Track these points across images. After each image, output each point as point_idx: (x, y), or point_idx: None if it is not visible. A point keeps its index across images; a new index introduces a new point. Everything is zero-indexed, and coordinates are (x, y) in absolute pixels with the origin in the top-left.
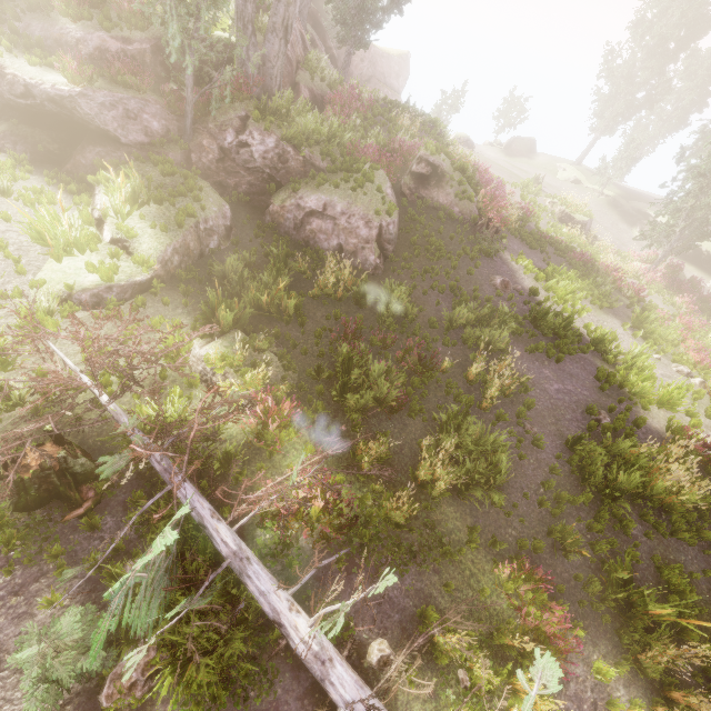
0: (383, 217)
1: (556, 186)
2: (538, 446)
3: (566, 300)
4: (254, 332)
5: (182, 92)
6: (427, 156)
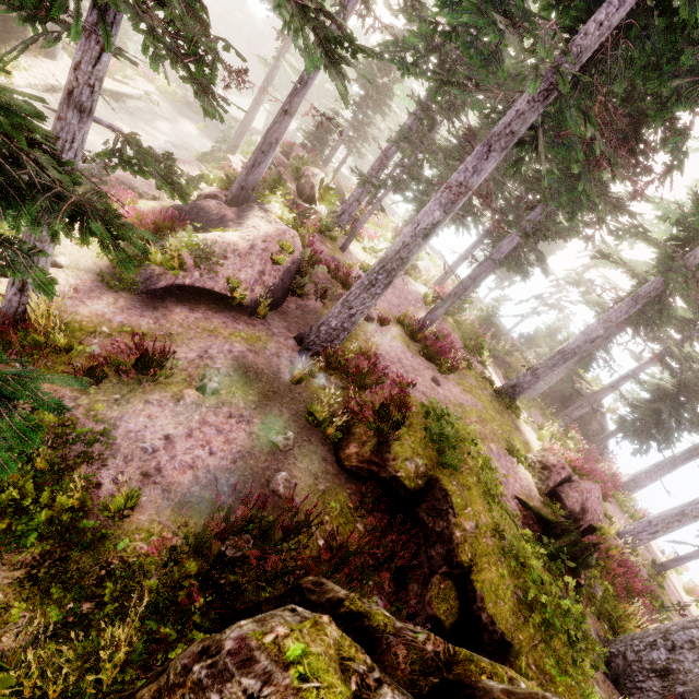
0: None
1: None
2: None
3: None
4: None
5: None
6: None
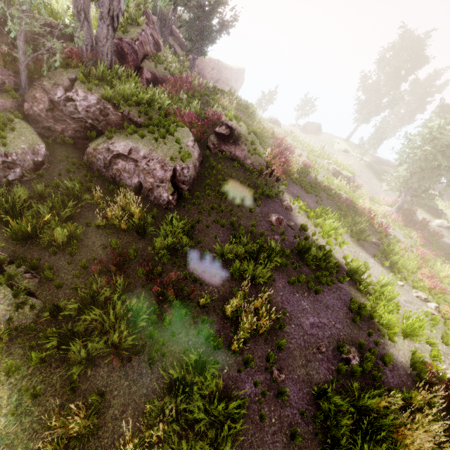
0: (178, 162)
1: (332, 152)
2: (282, 399)
3: (330, 234)
4: (13, 262)
5: (14, 54)
6: (227, 121)
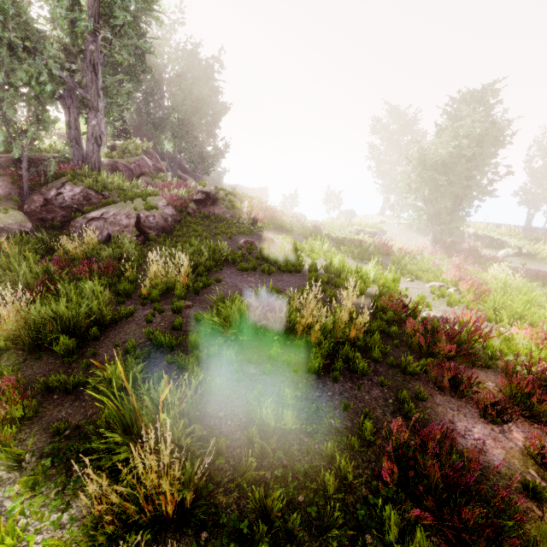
0: (143, 212)
1: None
2: (177, 311)
3: (317, 253)
4: None
5: (20, 172)
6: (202, 189)
